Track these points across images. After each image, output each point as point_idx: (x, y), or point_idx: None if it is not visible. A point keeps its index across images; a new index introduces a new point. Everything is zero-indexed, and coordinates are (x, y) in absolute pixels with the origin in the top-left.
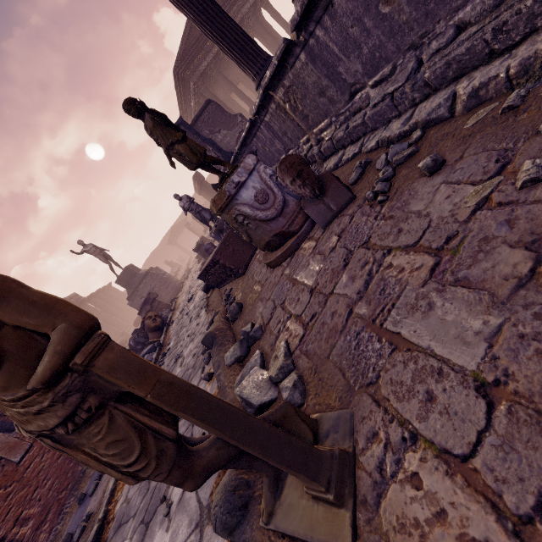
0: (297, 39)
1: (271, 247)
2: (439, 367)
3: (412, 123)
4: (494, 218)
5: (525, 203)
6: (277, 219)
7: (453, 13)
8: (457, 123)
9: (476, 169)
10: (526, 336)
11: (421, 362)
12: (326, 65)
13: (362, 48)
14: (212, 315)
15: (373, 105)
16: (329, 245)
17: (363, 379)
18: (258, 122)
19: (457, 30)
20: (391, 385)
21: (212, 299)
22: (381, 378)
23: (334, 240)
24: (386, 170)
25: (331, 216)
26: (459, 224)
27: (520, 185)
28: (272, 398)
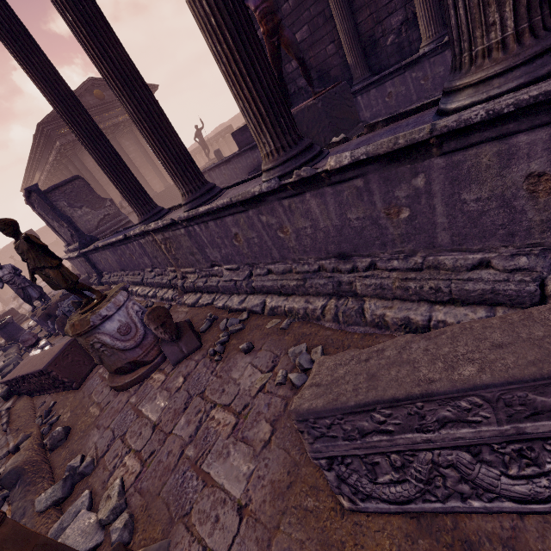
0: (181, 222)
1: (121, 371)
2: (225, 497)
3: (244, 306)
4: (264, 399)
5: (276, 395)
6: (134, 349)
7: (267, 263)
8: (264, 320)
9: (264, 362)
10: (260, 477)
11: (217, 495)
12: (198, 243)
13: (222, 249)
14: (15, 438)
15: (224, 280)
16: (176, 384)
17: (182, 511)
18: (133, 239)
19: (269, 271)
20: (198, 514)
21: (17, 412)
22: (193, 509)
23: (180, 381)
24: (224, 335)
25: (182, 357)
26: (251, 398)
27: (276, 383)
28: (97, 543)
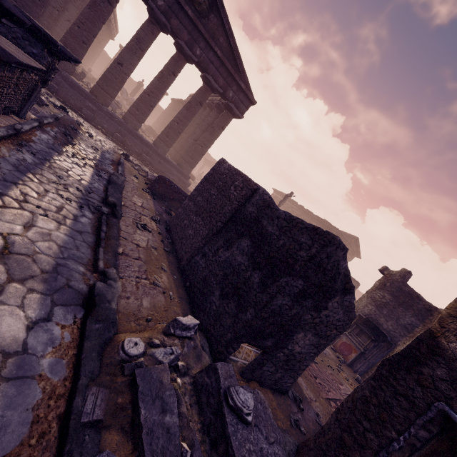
0: None
1: None
2: None
3: None
4: None
5: None
6: None
7: None
8: None
9: None
10: None
11: None
12: None
13: None
14: None
15: None
16: None
17: None
18: None
19: None
20: None
21: None
22: None
23: None
24: None
25: None
26: None
27: None
28: None
